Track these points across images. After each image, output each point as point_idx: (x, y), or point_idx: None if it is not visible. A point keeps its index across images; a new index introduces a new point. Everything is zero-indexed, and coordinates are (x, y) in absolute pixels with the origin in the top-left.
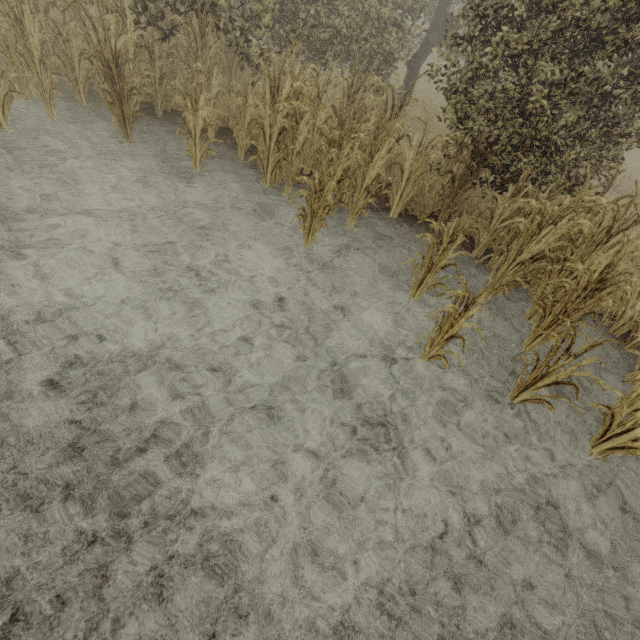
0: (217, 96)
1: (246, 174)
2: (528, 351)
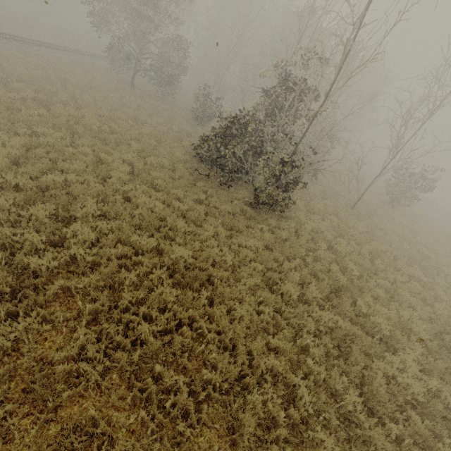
0: None
1: None
2: None
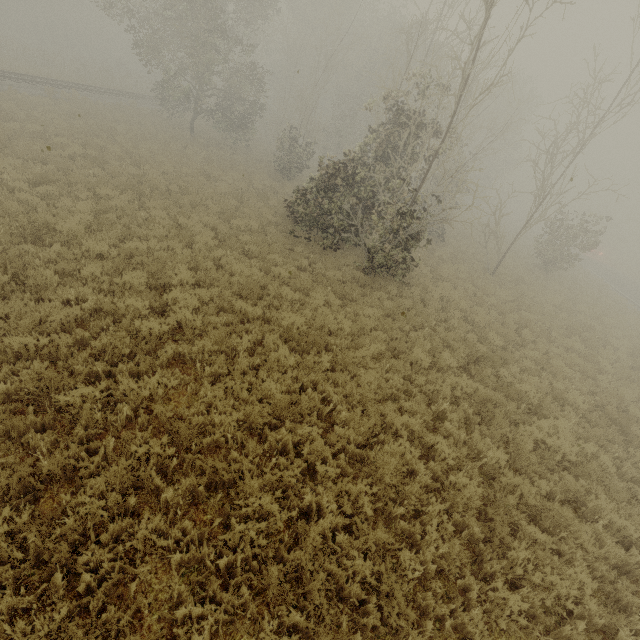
0: None
1: None
2: None
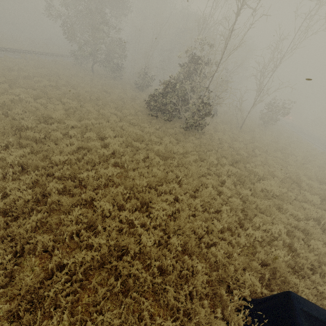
0: None
1: None
2: None
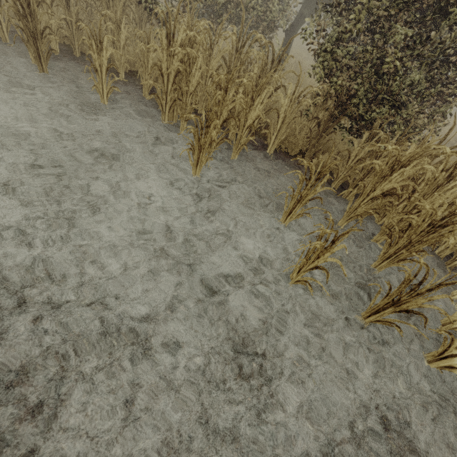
0: (126, 42)
1: (148, 110)
2: (376, 271)
